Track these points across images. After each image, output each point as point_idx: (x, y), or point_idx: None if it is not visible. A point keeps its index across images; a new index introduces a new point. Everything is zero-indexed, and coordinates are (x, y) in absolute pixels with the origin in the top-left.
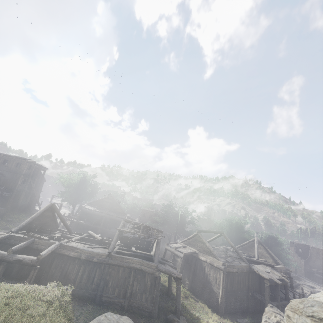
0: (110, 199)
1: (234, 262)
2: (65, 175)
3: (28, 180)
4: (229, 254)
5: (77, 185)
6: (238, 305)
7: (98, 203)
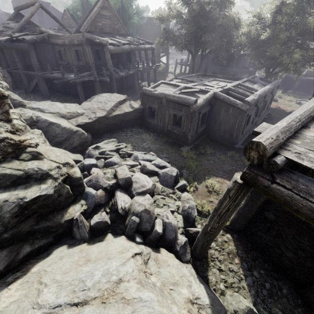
0: (65, 15)
1: (5, 32)
2: (67, 6)
3: (35, 17)
4: (7, 25)
5: (82, 14)
6: (18, 76)
7: (63, 22)
